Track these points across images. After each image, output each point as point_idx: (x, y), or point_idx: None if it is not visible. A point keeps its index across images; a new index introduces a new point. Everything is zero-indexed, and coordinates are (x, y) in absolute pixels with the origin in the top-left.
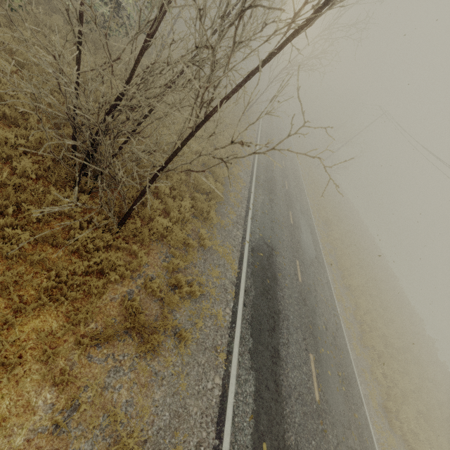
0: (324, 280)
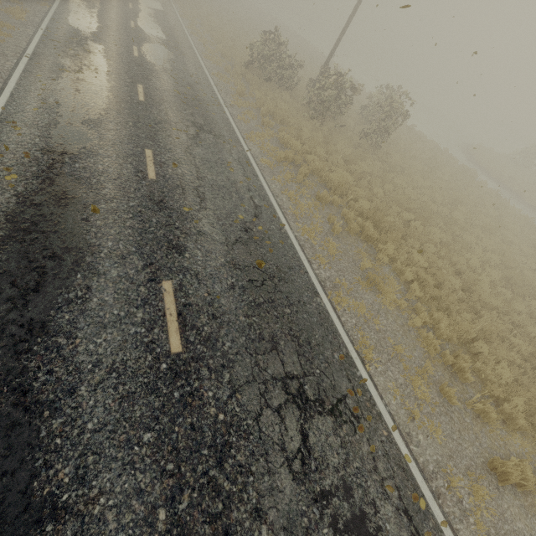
0: (170, 18)
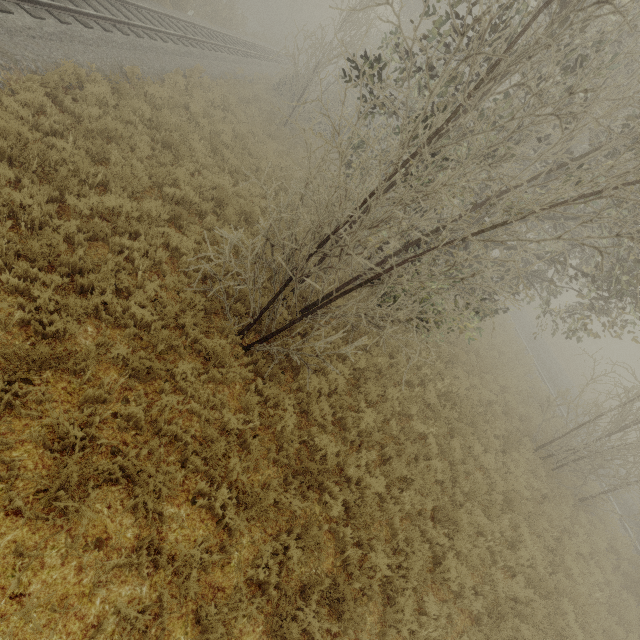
0: None
